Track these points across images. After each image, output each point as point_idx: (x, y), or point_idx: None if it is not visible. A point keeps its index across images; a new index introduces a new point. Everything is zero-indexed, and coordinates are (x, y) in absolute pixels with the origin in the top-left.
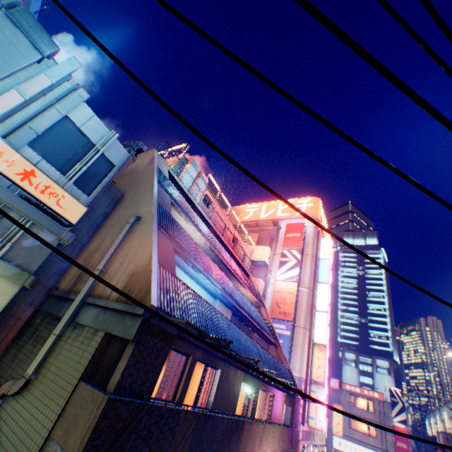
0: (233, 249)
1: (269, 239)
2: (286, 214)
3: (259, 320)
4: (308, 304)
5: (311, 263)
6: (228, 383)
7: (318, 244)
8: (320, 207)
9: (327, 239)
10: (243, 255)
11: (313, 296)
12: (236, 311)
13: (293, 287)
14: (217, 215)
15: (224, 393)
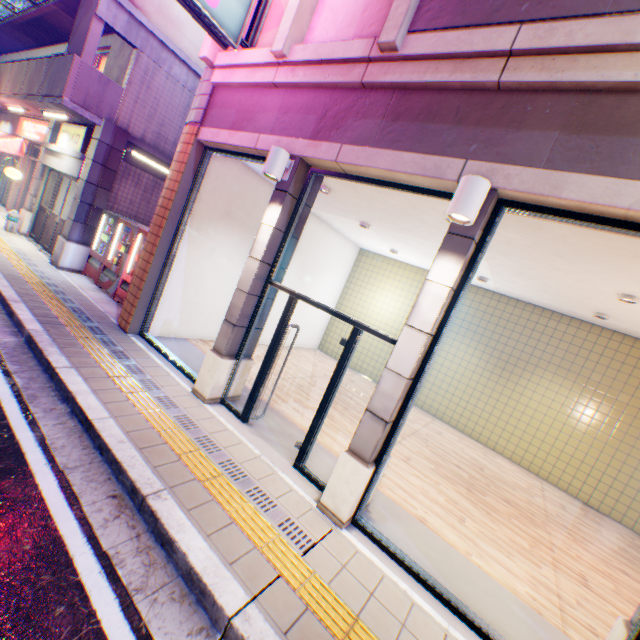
0: None
1: None
2: None
3: None
4: None
5: None
6: None
7: None
8: None
9: None
10: None
11: None
12: None
13: None
14: None
15: None
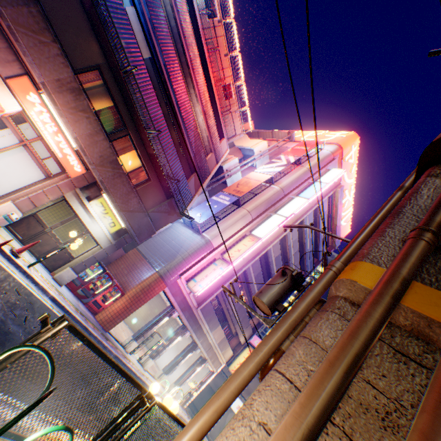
0: (215, 83)
1: (277, 152)
2: (310, 139)
3: (183, 111)
4: (270, 200)
5: (301, 174)
6: (68, 22)
7: (324, 167)
8: (355, 146)
9: (339, 170)
10: (230, 120)
11: (282, 199)
12: (154, 54)
13: (264, 178)
14: (217, 39)
15: (54, 18)
